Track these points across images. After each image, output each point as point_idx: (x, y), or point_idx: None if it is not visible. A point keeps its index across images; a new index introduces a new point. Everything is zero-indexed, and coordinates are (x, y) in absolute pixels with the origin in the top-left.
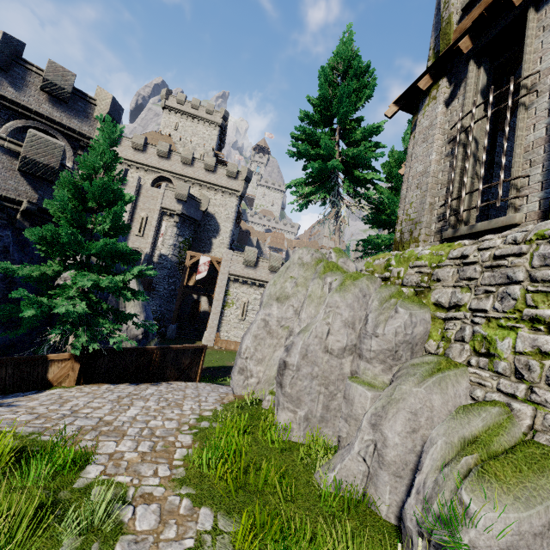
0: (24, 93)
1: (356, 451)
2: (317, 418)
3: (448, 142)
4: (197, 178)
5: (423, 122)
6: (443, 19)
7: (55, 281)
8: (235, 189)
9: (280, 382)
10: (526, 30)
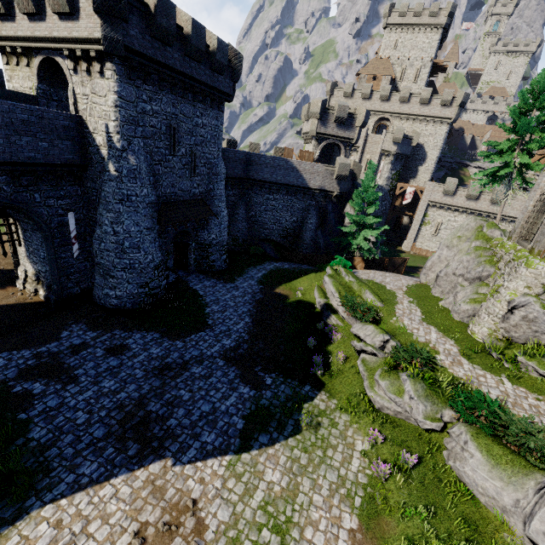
0: (327, 127)
1: (449, 298)
2: (446, 292)
3: (540, 198)
4: (411, 113)
5: (539, 179)
6: None
7: (343, 223)
8: (447, 117)
9: (436, 280)
10: None
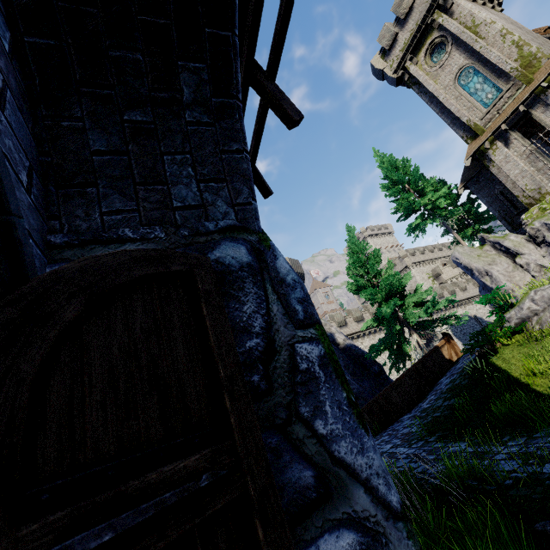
0: None
1: None
2: None
3: (523, 158)
4: None
5: (498, 158)
6: (471, 125)
7: (337, 346)
8: None
9: None
10: (534, 115)
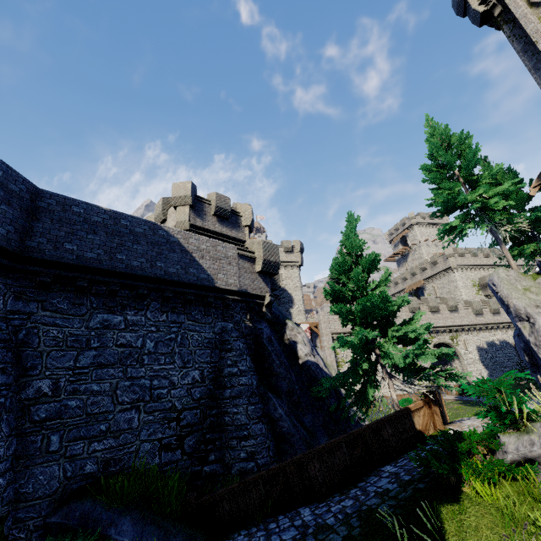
0: (205, 220)
1: None
2: None
3: None
4: None
5: None
6: None
7: (297, 360)
8: (295, 261)
9: None
10: None
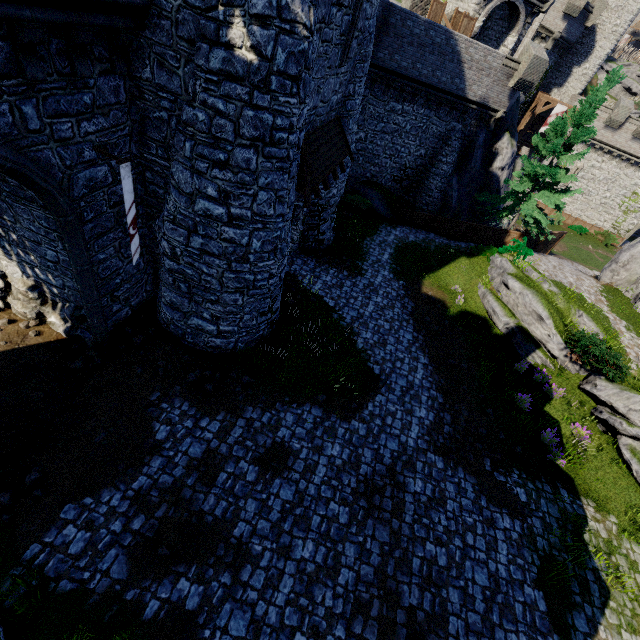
0: None
1: None
2: None
3: None
4: None
5: None
6: None
7: (489, 167)
8: None
9: None
10: None
